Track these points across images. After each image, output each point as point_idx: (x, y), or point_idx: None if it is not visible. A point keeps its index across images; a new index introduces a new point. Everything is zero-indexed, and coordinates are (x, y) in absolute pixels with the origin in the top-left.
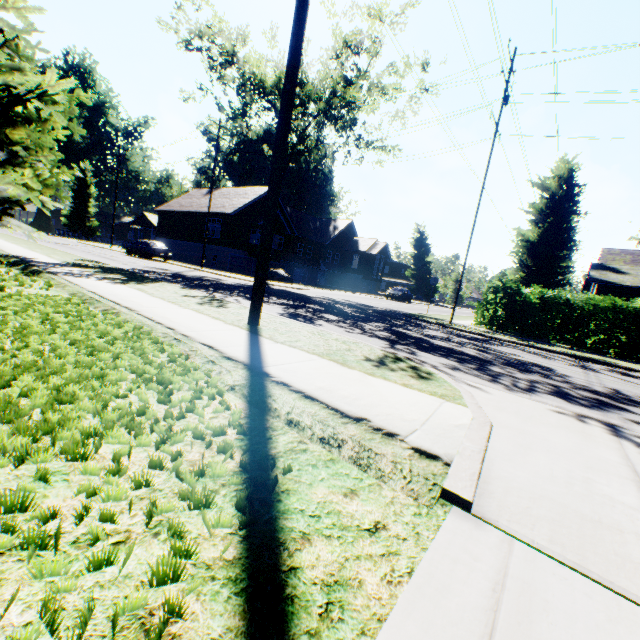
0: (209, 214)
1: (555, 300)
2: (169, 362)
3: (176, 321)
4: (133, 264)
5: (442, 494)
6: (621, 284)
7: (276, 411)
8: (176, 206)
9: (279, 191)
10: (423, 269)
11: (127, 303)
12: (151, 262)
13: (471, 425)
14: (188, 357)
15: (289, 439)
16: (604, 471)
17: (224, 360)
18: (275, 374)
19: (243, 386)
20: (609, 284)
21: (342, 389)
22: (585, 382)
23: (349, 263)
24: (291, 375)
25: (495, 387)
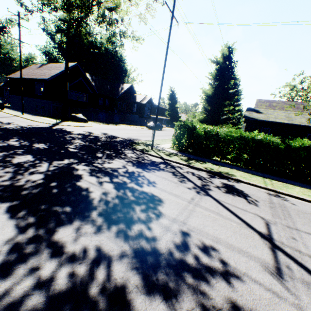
0: (22, 79)
1: (211, 133)
2: None
3: None
4: None
5: None
6: (258, 119)
7: None
8: (19, 75)
9: None
10: (174, 111)
11: None
12: None
13: None
14: None
15: None
16: None
17: None
18: None
19: None
20: (252, 119)
21: None
22: (166, 226)
23: (131, 109)
24: None
25: None
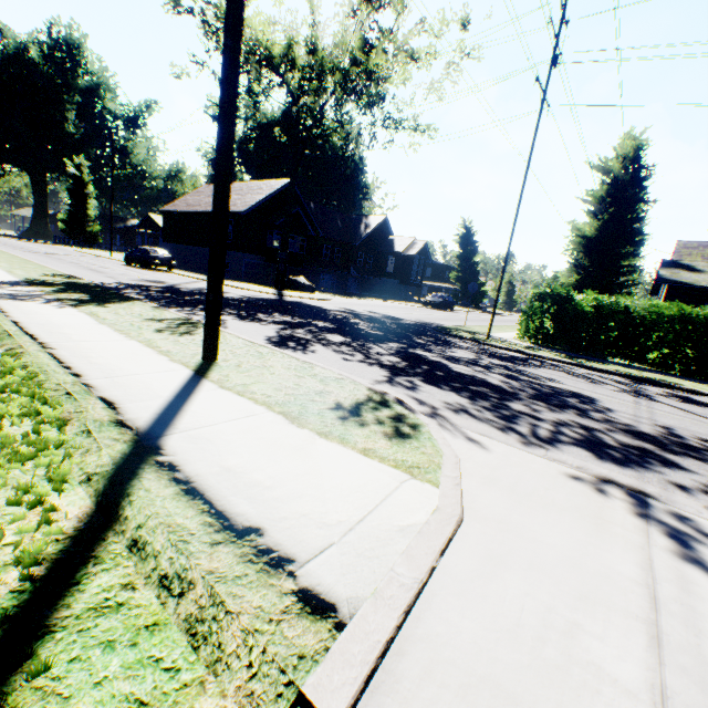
0: None
1: (612, 308)
2: (29, 434)
3: (97, 362)
4: (122, 277)
5: (301, 700)
6: (695, 285)
7: (125, 522)
8: (182, 205)
9: (229, 187)
10: (470, 271)
11: (50, 337)
12: (149, 273)
13: (426, 525)
14: (65, 423)
15: (110, 581)
16: (605, 604)
17: (110, 428)
18: (171, 448)
19: (104, 475)
20: (681, 285)
21: (260, 469)
22: (631, 418)
23: (384, 266)
24: (196, 448)
25: (503, 439)
